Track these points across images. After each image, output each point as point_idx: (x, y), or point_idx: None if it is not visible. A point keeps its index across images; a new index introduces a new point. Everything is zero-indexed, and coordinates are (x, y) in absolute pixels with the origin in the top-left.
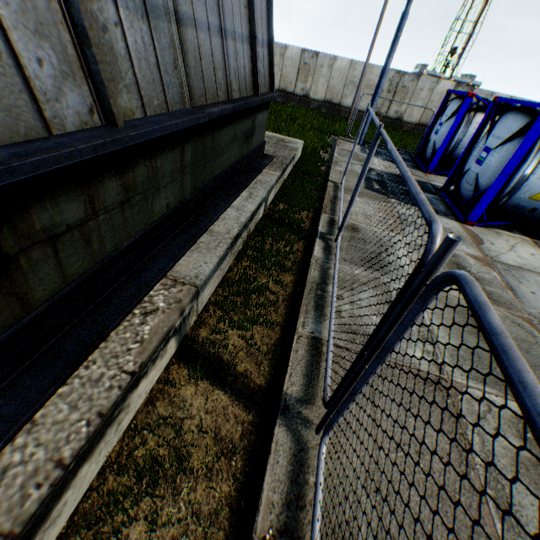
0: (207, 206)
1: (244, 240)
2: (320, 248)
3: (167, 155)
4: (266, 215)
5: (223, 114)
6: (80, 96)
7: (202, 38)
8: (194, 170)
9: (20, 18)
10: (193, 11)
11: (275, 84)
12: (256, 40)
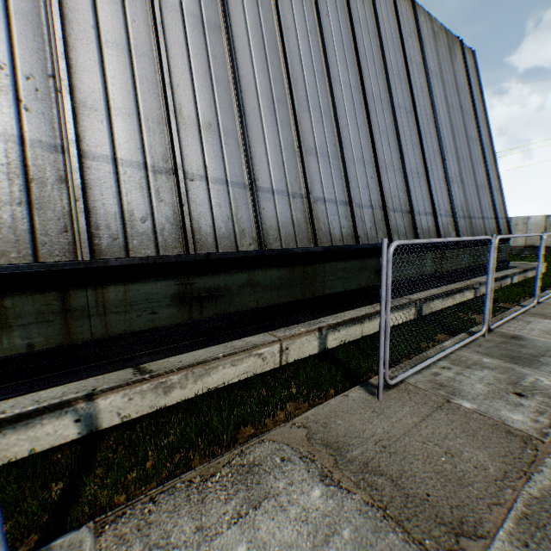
0: (477, 273)
1: (497, 285)
2: (548, 291)
3: (466, 249)
4: (511, 285)
5: (484, 239)
6: (453, 233)
7: (475, 220)
8: (472, 257)
9: (448, 223)
10: (473, 215)
11: (519, 243)
12: (497, 217)
